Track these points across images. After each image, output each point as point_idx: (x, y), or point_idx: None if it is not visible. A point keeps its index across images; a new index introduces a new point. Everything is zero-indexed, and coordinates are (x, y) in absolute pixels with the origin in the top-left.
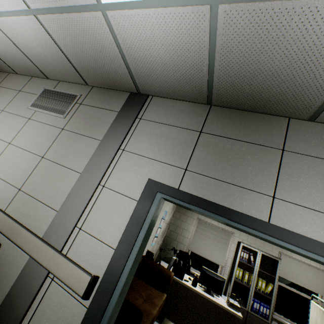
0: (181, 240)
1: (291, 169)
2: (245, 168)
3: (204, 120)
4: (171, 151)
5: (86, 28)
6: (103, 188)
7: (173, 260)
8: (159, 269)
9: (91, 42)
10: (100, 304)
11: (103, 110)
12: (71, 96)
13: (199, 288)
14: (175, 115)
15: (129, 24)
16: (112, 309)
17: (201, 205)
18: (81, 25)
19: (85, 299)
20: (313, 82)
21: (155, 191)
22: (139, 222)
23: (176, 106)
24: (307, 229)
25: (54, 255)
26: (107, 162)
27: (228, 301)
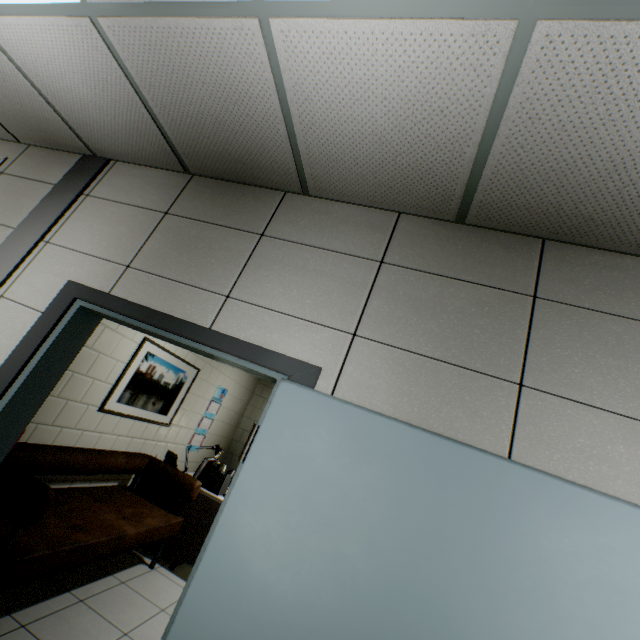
0: None
1: (263, 259)
2: (207, 261)
3: (177, 197)
4: (117, 241)
5: None
6: (1, 299)
7: (207, 463)
8: (175, 477)
9: None
10: None
11: (35, 183)
12: None
13: None
14: (140, 189)
15: (17, 39)
16: None
17: (129, 312)
18: None
19: None
20: (263, 132)
21: (72, 297)
22: (37, 341)
23: (145, 176)
24: (253, 333)
25: None
26: (15, 260)
27: None
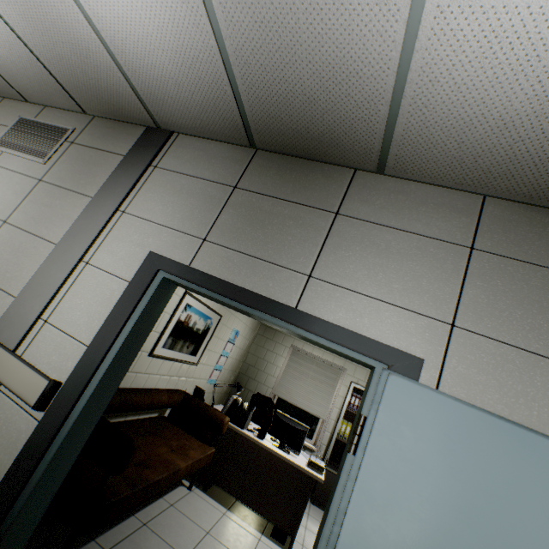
0: (264, 380)
1: (341, 239)
2: (283, 238)
3: (243, 171)
4: (190, 214)
5: (57, 19)
6: (86, 266)
7: (232, 400)
8: (207, 412)
9: (71, 42)
10: (57, 416)
11: (104, 153)
12: (59, 131)
13: (268, 441)
14: (206, 162)
15: (112, 16)
16: (73, 421)
17: (213, 287)
18: (49, 14)
19: (37, 410)
20: (358, 112)
21: (155, 269)
22: (127, 310)
23: (209, 149)
24: (341, 316)
25: (3, 356)
26: (97, 229)
27: (309, 460)
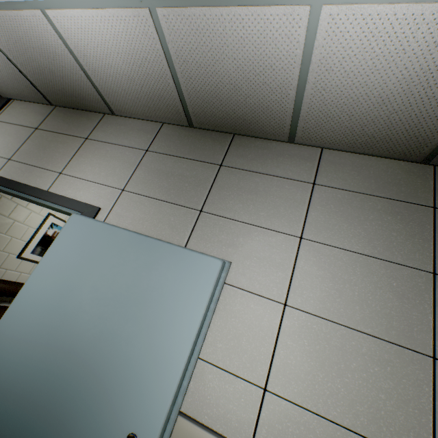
0: None
1: (84, 152)
2: (54, 154)
3: (44, 119)
4: (6, 145)
5: None
6: None
7: None
8: None
9: None
10: None
11: None
12: None
13: None
14: (25, 115)
15: None
16: None
17: (4, 184)
18: None
19: None
20: (75, 76)
21: None
22: None
23: (29, 108)
24: (70, 192)
25: None
26: None
27: None
